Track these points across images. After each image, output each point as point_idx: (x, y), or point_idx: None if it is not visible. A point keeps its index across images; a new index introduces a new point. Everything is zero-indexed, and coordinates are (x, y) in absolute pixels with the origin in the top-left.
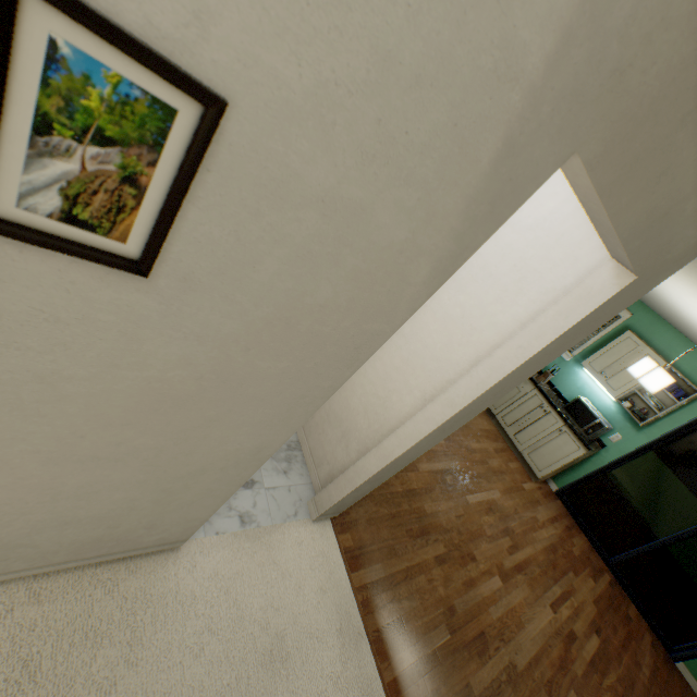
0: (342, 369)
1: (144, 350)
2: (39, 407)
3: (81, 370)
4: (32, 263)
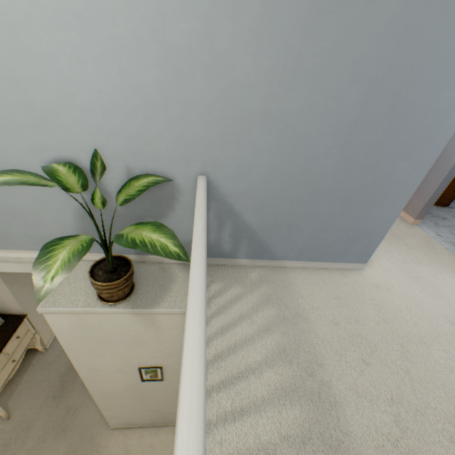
0: None
1: (169, 386)
2: (158, 394)
3: (161, 389)
4: (149, 381)
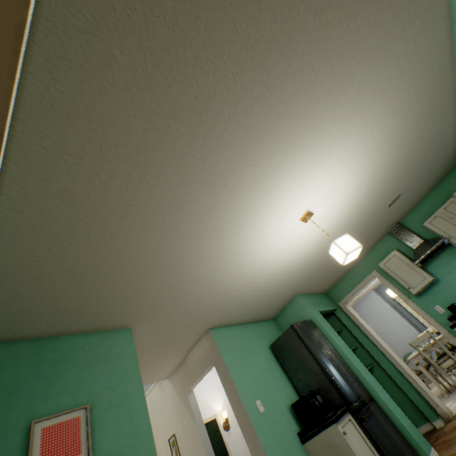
0: (203, 452)
1: None
2: None
3: None
4: None
